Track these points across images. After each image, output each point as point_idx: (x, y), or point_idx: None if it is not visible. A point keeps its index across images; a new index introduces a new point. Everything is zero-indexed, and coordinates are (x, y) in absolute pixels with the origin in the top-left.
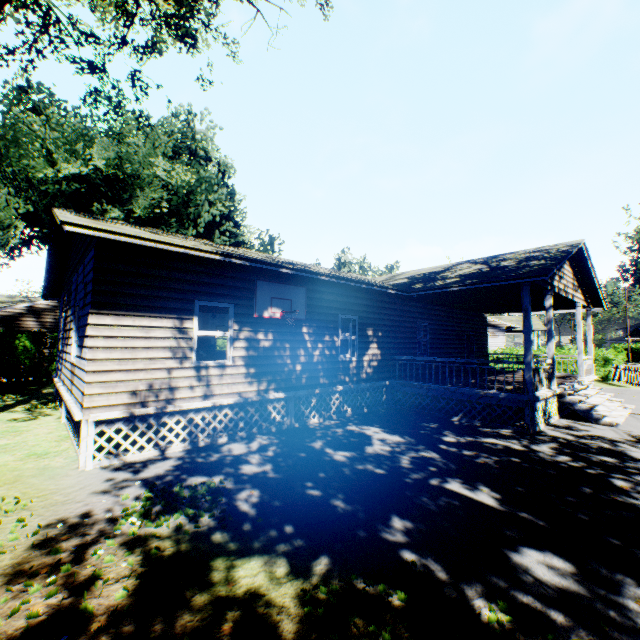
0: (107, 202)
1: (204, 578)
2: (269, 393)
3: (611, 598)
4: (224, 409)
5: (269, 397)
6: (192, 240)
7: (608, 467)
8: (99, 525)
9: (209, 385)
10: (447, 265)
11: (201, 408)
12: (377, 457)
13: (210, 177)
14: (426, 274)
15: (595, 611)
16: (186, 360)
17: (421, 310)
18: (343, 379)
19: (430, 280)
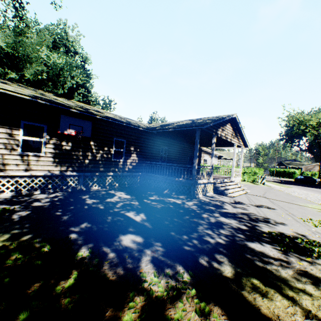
0: (8, 68)
1: None
2: (68, 172)
3: (143, 249)
4: (39, 178)
5: (67, 174)
6: (34, 91)
7: (208, 210)
8: None
9: (29, 165)
10: (181, 121)
11: (24, 176)
12: (108, 202)
13: (71, 62)
14: (168, 124)
15: (130, 253)
16: (14, 151)
17: (164, 141)
18: (114, 169)
19: (165, 126)
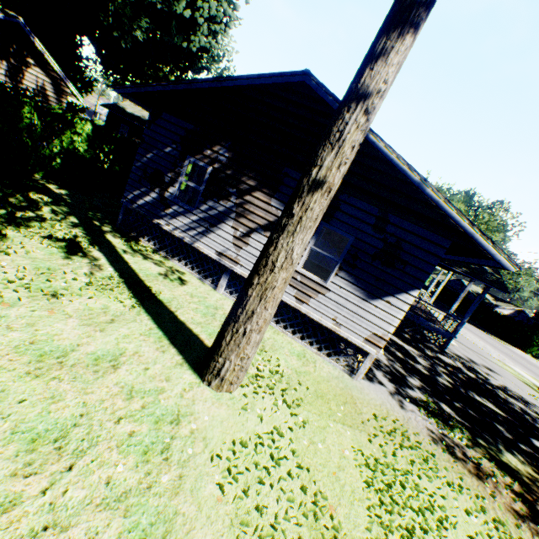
0: None
1: (512, 468)
2: None
3: None
4: None
5: None
6: None
7: (488, 383)
8: (446, 439)
9: None
10: None
11: None
12: (433, 371)
13: None
14: None
15: None
16: None
17: None
18: None
19: None
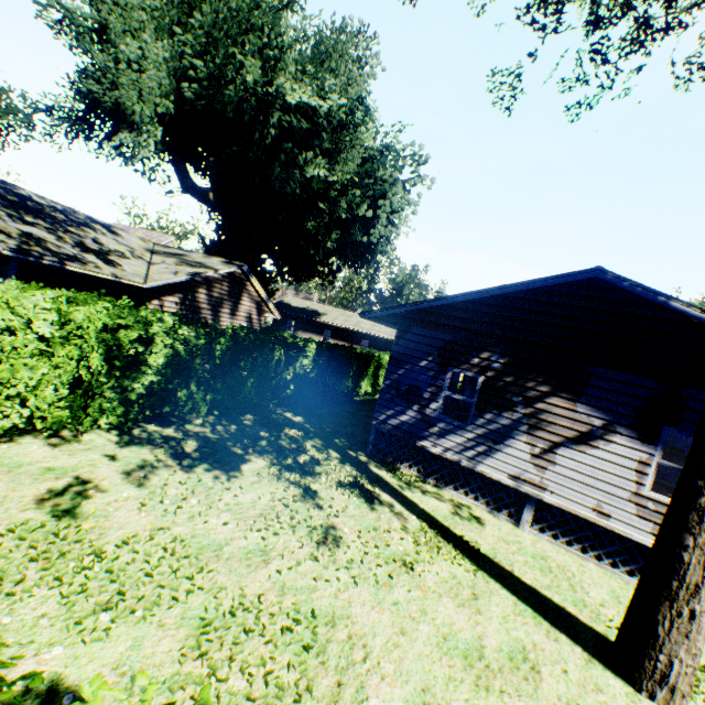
0: (309, 150)
1: None
2: None
3: None
4: None
5: None
6: None
7: None
8: None
9: None
10: None
11: None
12: None
13: (421, 155)
14: None
15: None
16: None
17: None
18: None
19: None
